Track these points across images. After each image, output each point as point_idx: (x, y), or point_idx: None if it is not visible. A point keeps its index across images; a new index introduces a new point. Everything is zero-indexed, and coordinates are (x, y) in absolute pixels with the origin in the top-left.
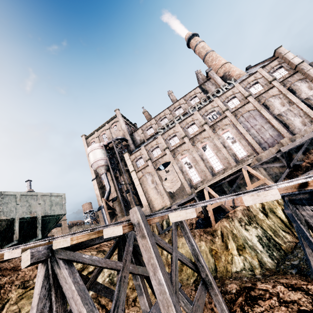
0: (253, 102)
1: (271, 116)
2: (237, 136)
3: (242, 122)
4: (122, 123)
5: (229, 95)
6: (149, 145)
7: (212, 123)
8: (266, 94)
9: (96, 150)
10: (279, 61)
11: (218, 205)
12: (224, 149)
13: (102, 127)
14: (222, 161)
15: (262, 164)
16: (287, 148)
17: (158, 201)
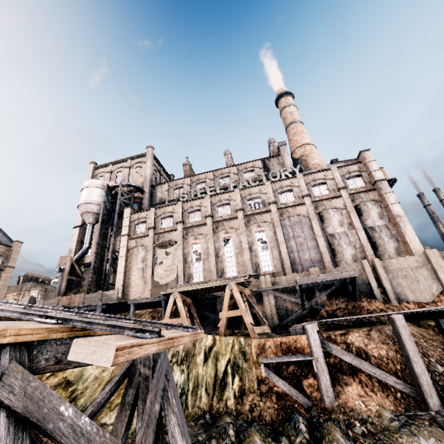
0: (308, 206)
1: (321, 233)
2: (272, 242)
3: (285, 227)
4: (148, 167)
5: (286, 185)
6: (163, 209)
7: (250, 212)
8: (328, 202)
9: (94, 189)
10: (361, 167)
11: (176, 322)
12: (247, 253)
13: (122, 162)
14: (239, 267)
15: (276, 290)
16: (305, 281)
17: (137, 289)
